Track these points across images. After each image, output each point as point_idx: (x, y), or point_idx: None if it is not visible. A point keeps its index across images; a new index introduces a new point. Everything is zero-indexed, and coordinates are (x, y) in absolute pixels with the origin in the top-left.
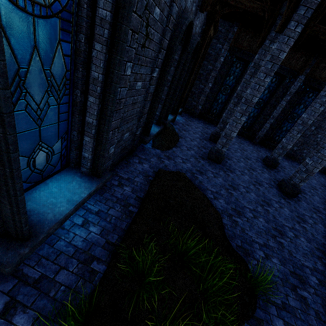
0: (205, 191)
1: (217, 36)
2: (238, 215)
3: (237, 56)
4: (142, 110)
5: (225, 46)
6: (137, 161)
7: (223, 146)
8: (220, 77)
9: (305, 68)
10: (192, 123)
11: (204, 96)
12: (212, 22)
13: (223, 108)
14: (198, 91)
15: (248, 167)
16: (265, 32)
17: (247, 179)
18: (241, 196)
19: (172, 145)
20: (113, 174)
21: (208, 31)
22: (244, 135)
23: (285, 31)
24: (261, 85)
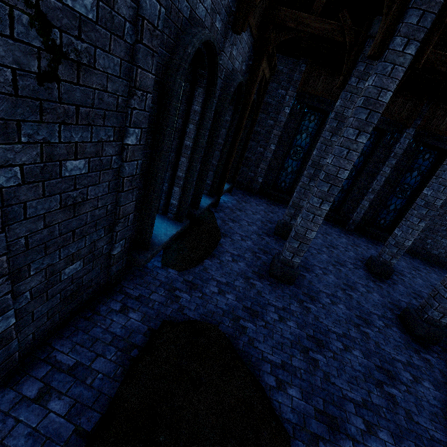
0: (257, 368)
1: (277, 78)
2: (331, 433)
3: (309, 104)
4: (116, 210)
5: (291, 91)
6: (118, 306)
7: (295, 254)
8: (286, 135)
9: (414, 117)
10: (248, 204)
11: (264, 164)
12: (263, 55)
13: (296, 180)
14: (255, 156)
15: (343, 284)
16: (348, 66)
17: (344, 313)
18: (334, 365)
19: (205, 254)
20: (39, 361)
21: (257, 68)
22: (330, 218)
23: (386, 54)
24: (352, 149)
